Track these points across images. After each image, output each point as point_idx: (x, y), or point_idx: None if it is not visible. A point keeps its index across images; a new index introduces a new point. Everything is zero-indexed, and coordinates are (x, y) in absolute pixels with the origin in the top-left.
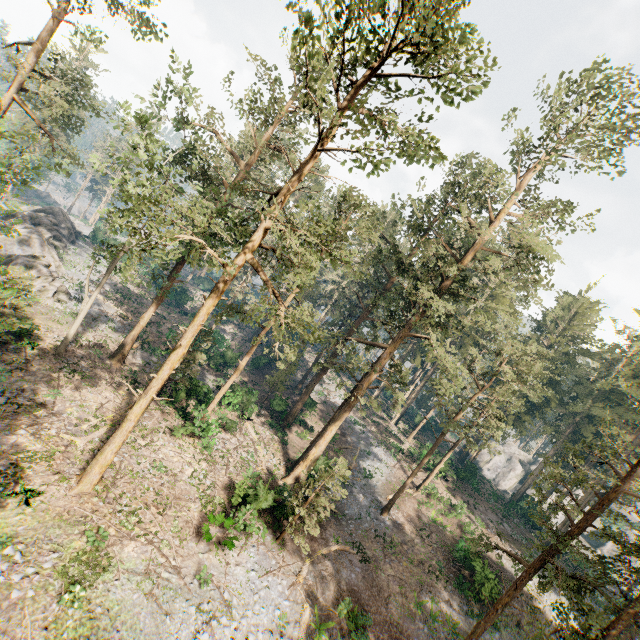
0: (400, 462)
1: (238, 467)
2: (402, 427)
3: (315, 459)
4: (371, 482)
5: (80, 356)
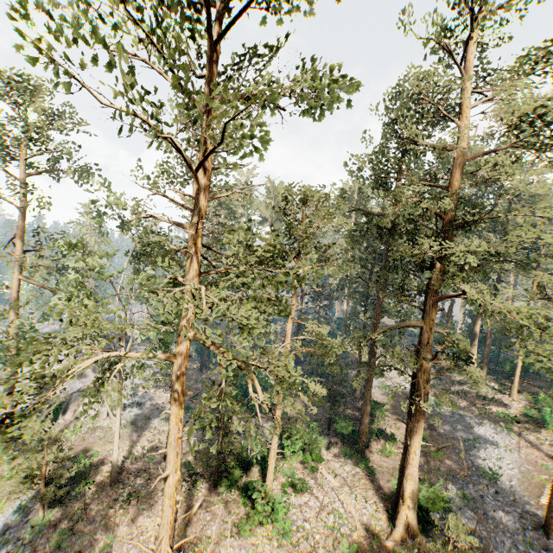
0: (521, 436)
1: (329, 544)
2: (494, 383)
3: (415, 494)
4: (502, 484)
5: (135, 471)
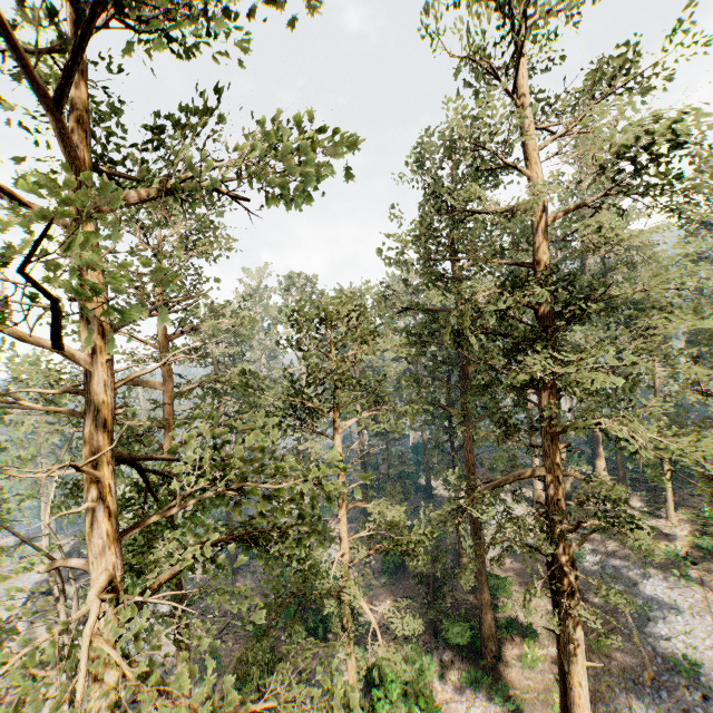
0: (704, 584)
1: None
2: (640, 502)
3: None
4: (706, 679)
5: None
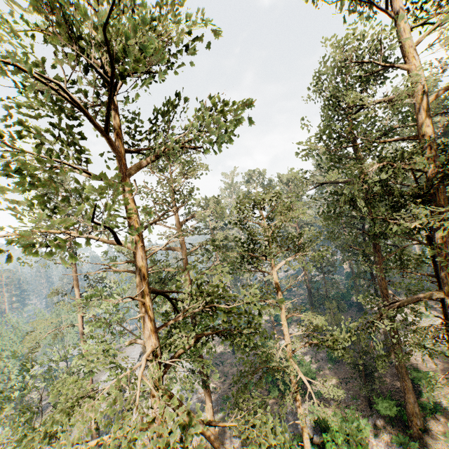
0: None
1: None
2: None
3: None
4: None
5: None
